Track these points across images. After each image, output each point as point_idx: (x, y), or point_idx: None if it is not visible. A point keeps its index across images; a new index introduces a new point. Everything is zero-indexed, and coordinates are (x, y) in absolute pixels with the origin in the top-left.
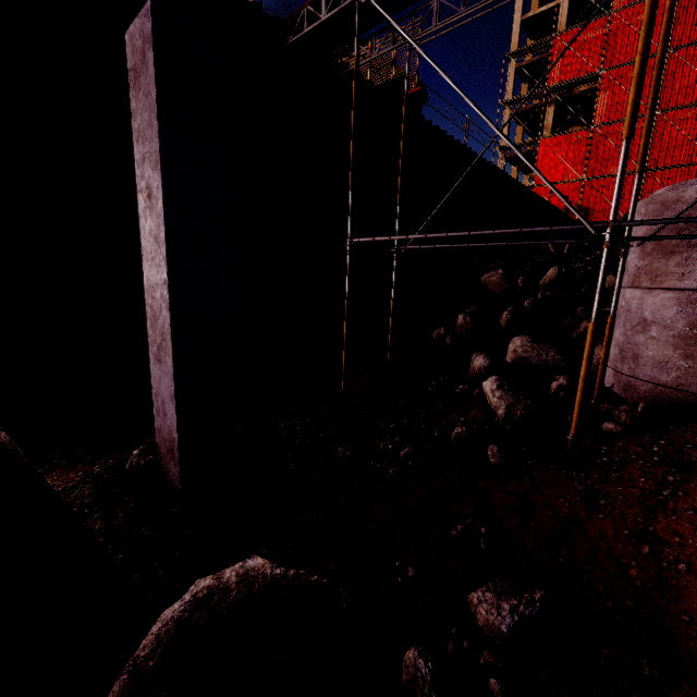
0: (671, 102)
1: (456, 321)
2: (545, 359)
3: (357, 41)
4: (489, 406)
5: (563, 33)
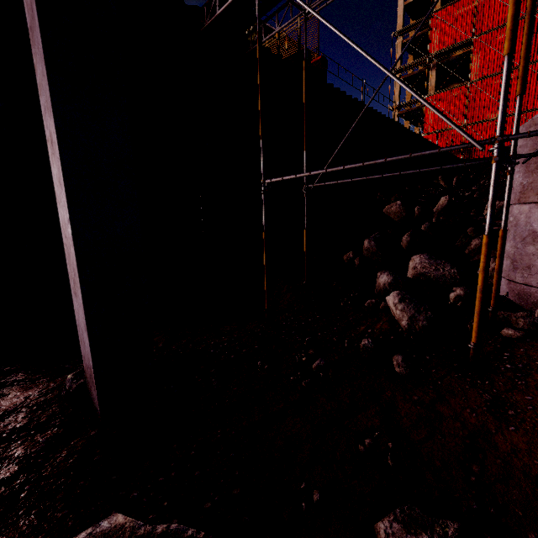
0: (535, 56)
1: (363, 246)
2: (442, 273)
3: (258, 13)
4: (393, 318)
5: (439, 11)
